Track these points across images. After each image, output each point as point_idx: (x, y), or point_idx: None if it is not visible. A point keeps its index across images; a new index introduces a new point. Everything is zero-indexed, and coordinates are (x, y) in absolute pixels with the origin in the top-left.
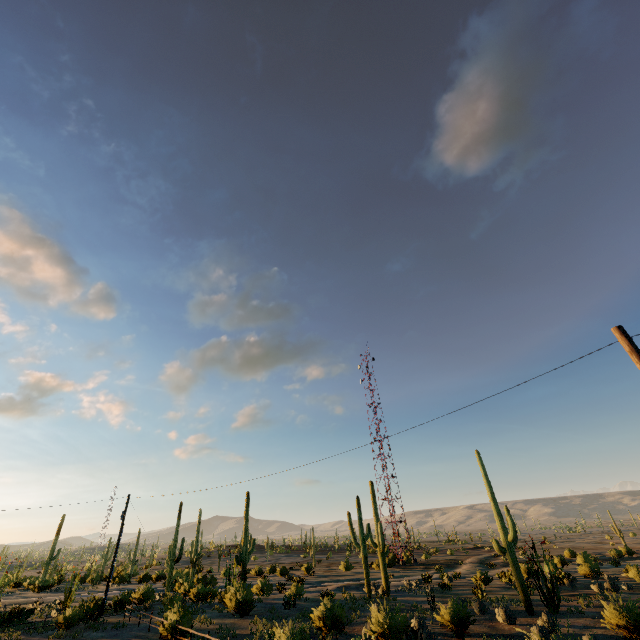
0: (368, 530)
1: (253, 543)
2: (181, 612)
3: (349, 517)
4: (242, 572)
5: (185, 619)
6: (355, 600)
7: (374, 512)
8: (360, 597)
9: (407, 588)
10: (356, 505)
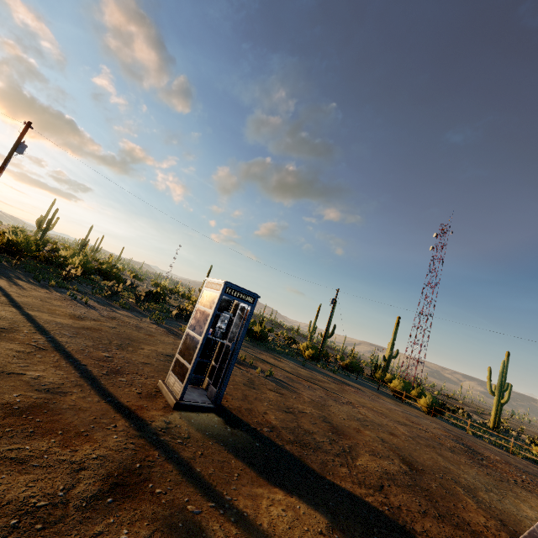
0: (507, 387)
1: (397, 353)
2: (430, 398)
3: (490, 371)
4: (386, 367)
5: (436, 404)
6: (483, 426)
7: (504, 374)
8: (483, 424)
9: (503, 430)
10: (501, 366)
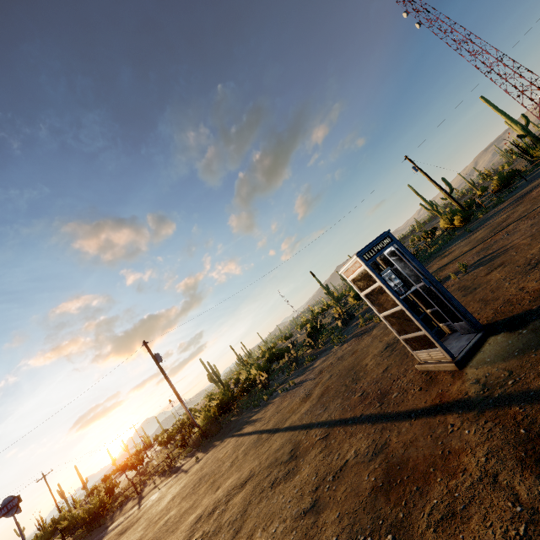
0: None
1: (525, 117)
2: None
3: None
4: (533, 139)
5: None
6: None
7: None
8: None
9: None
10: None
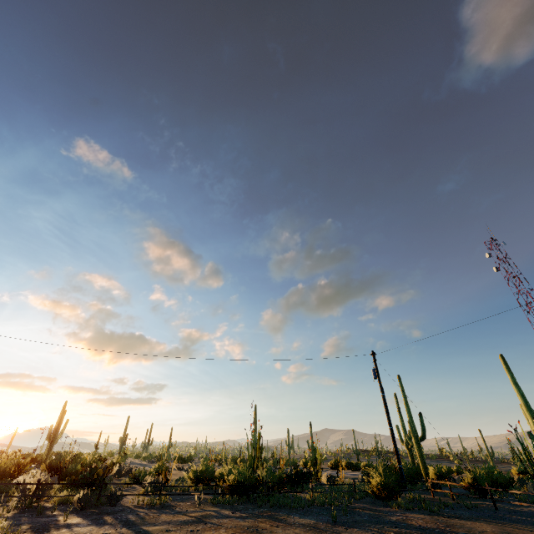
0: None
1: None
2: None
3: None
4: None
5: None
6: None
7: None
8: None
9: None
10: None
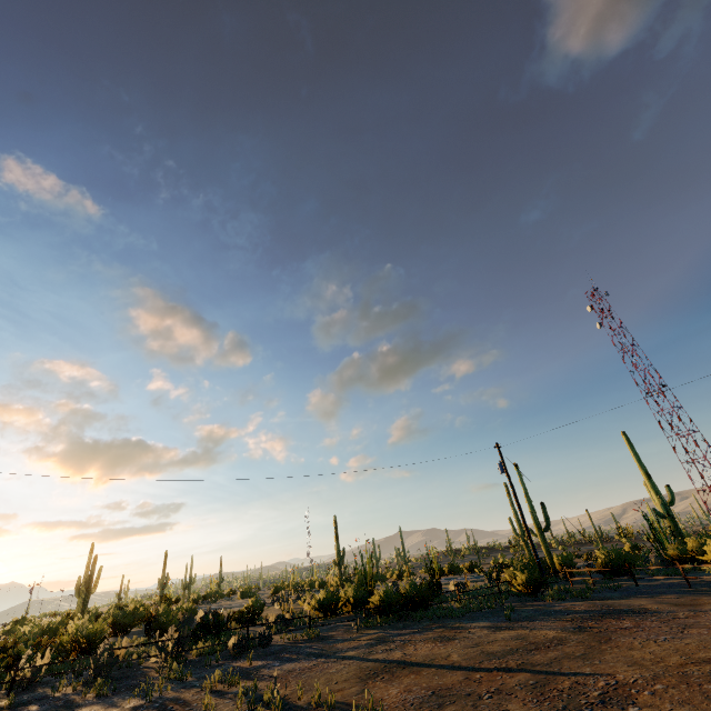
0: None
1: (670, 491)
2: None
3: None
4: (674, 528)
5: None
6: None
7: None
8: None
9: None
10: None
